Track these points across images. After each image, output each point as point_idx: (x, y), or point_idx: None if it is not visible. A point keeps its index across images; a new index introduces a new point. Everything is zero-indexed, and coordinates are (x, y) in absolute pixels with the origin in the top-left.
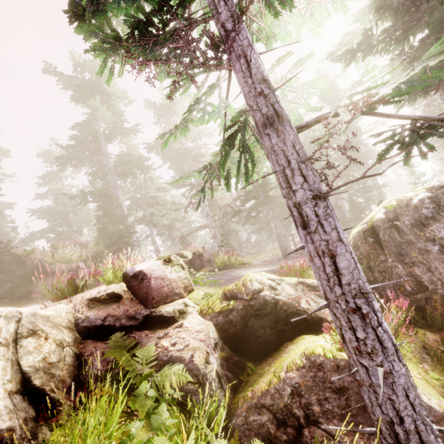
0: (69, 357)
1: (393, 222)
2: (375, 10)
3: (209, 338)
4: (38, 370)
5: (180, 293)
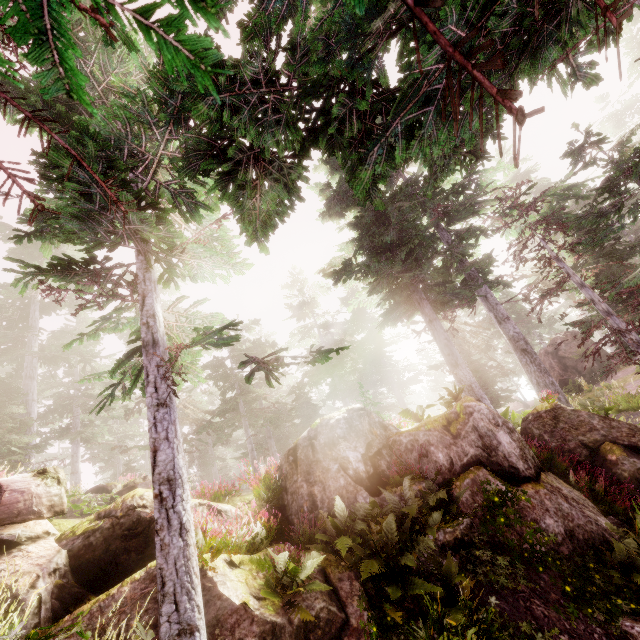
0: None
1: (312, 440)
2: (357, 245)
3: (51, 561)
4: None
5: (39, 512)
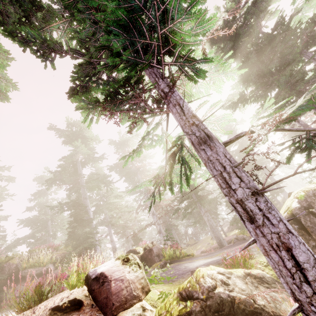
0: None
1: (309, 209)
2: (243, 83)
3: None
4: None
5: (138, 296)
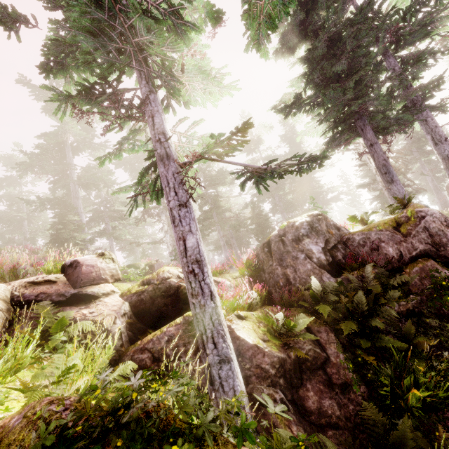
0: (0, 318)
1: (282, 237)
2: (306, 80)
3: (121, 309)
4: None
5: (106, 279)
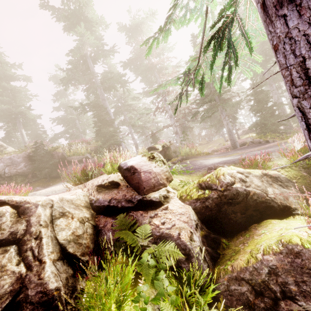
0: (89, 229)
1: None
2: None
3: (191, 220)
4: (70, 241)
5: (163, 183)
